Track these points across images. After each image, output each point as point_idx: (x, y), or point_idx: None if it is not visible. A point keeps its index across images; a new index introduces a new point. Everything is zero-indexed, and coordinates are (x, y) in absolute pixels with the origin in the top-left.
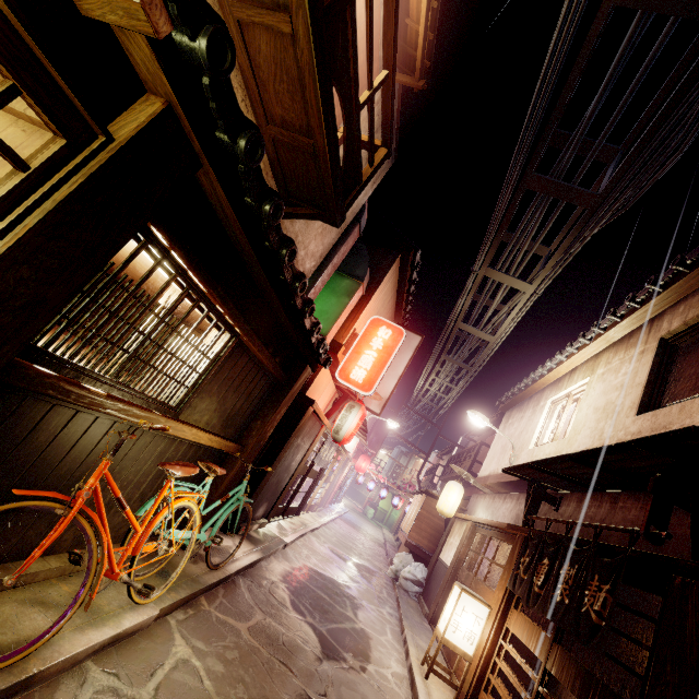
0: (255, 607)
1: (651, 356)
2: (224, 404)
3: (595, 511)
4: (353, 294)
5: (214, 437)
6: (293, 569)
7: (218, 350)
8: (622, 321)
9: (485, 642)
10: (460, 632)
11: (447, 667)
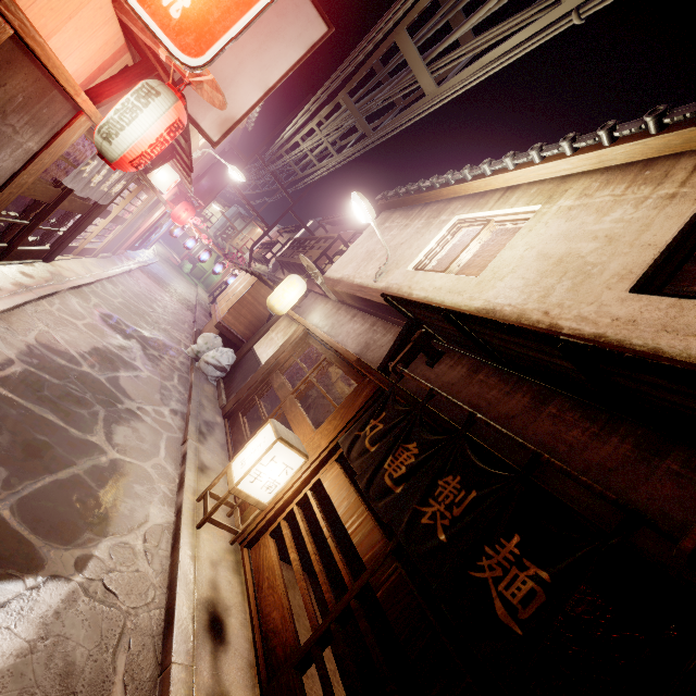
0: None
1: (692, 208)
2: None
3: (500, 398)
4: None
5: None
6: None
7: None
8: (659, 135)
9: (287, 489)
10: (259, 482)
11: (231, 502)
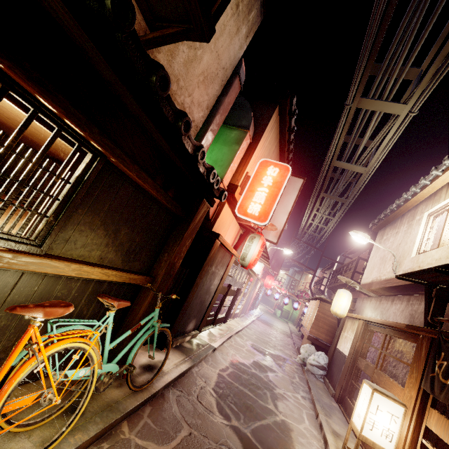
0: (180, 421)
1: None
2: (117, 238)
3: None
4: (241, 141)
5: (110, 271)
6: (220, 370)
7: (79, 172)
8: None
9: (404, 439)
10: (377, 430)
11: None
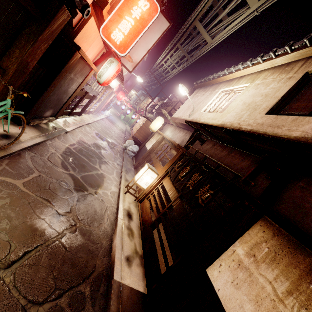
0: (33, 169)
1: (294, 82)
2: None
3: (219, 153)
4: None
5: None
6: (69, 145)
7: None
8: (291, 53)
9: (152, 185)
10: (143, 181)
11: (135, 189)
